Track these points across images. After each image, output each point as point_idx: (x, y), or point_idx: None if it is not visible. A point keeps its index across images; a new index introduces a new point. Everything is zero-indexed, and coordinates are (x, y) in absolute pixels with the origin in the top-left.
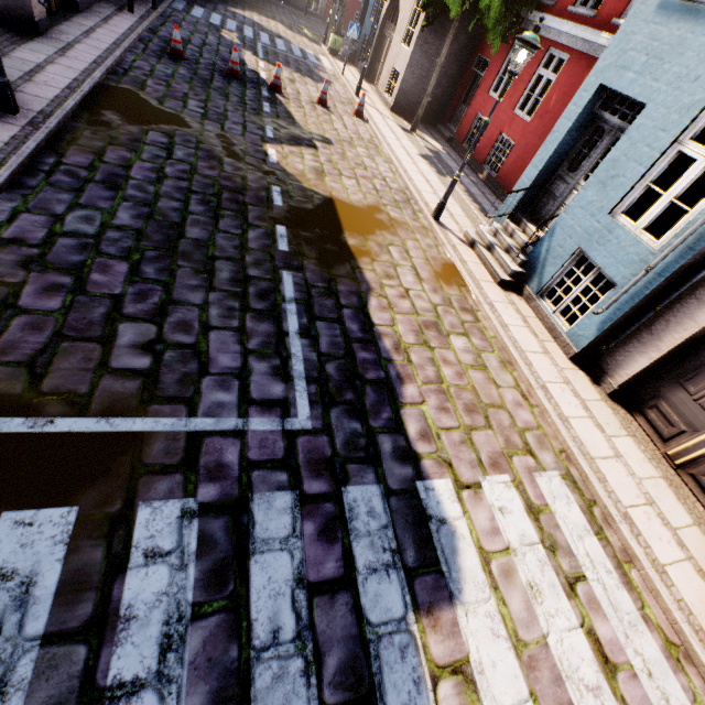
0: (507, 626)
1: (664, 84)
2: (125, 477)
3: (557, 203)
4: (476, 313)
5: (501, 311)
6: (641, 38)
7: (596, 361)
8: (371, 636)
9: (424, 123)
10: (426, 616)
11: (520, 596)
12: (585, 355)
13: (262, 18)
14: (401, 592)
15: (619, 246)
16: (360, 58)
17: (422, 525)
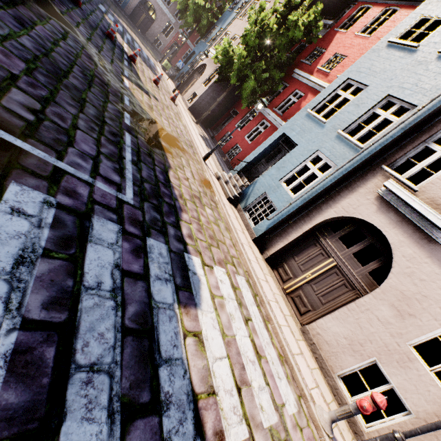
0: (219, 326)
1: (304, 140)
2: (3, 162)
3: (259, 173)
4: (217, 204)
5: (228, 209)
6: (299, 122)
7: (263, 244)
8: (155, 306)
9: (202, 124)
10: (184, 308)
11: (226, 316)
12: (259, 240)
13: (129, 28)
14: (172, 293)
15: (281, 194)
16: (177, 80)
17: (185, 271)
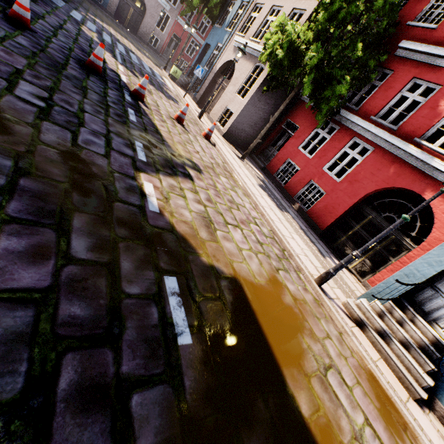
0: None
1: None
2: None
3: None
4: None
5: None
6: None
7: None
8: None
9: (243, 151)
10: None
11: None
12: None
13: (117, 33)
14: None
15: None
16: (192, 89)
17: None
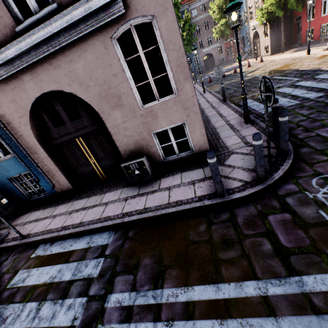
0: None
1: None
2: None
3: None
4: None
5: None
6: None
7: None
8: None
9: (285, 50)
10: None
11: None
12: None
13: (213, 71)
14: None
15: None
16: (249, 56)
17: None
